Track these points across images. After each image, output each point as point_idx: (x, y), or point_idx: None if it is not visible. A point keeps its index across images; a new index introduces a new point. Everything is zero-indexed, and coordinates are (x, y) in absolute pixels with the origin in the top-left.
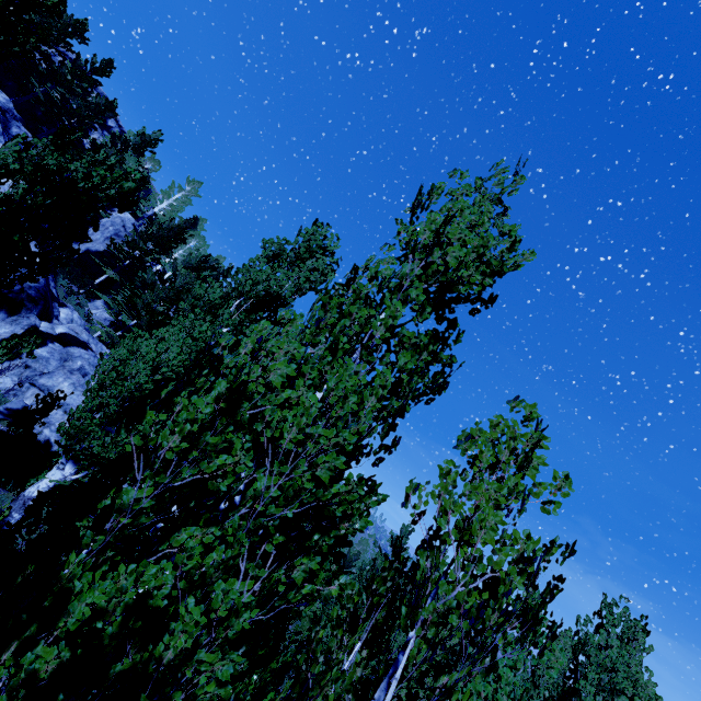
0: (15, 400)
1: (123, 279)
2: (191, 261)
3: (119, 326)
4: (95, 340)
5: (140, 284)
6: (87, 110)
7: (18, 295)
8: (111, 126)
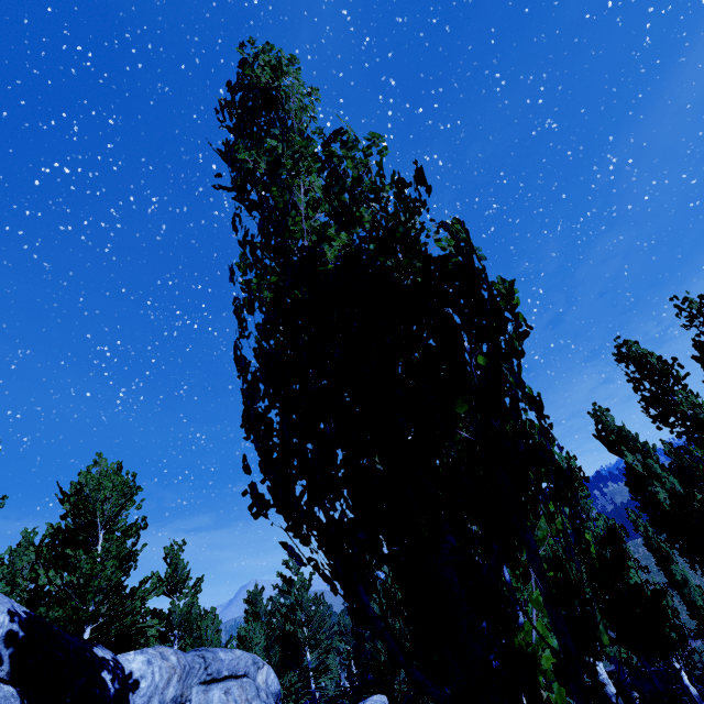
0: None
1: None
2: None
3: None
4: None
5: None
6: None
7: None
8: None
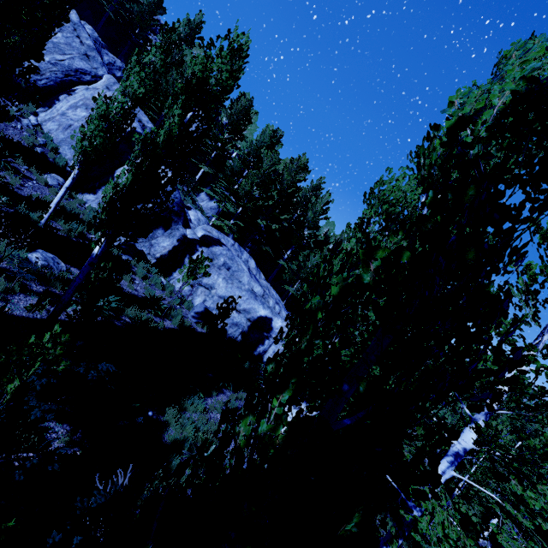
0: (198, 304)
1: (215, 171)
2: (264, 139)
3: (229, 216)
4: (221, 234)
5: (230, 172)
6: (143, 15)
7: (166, 212)
8: (156, 28)
